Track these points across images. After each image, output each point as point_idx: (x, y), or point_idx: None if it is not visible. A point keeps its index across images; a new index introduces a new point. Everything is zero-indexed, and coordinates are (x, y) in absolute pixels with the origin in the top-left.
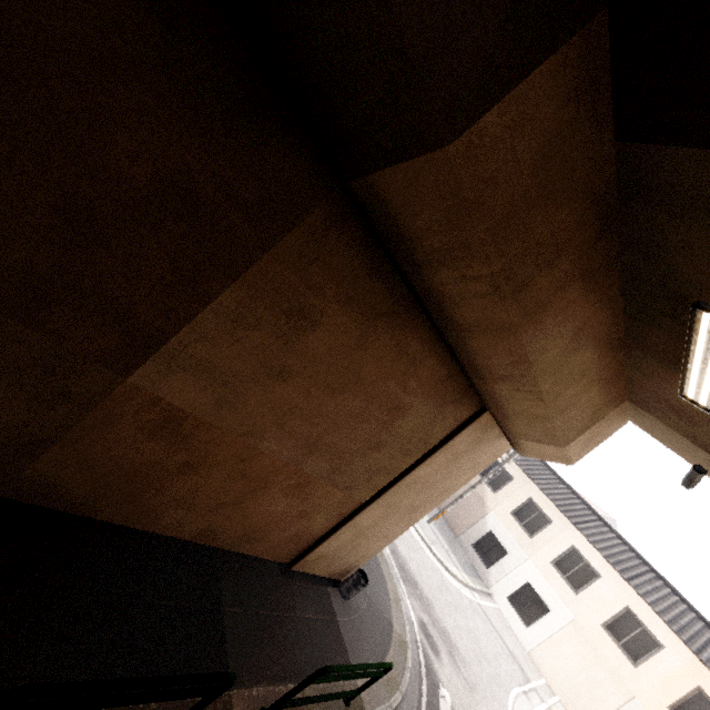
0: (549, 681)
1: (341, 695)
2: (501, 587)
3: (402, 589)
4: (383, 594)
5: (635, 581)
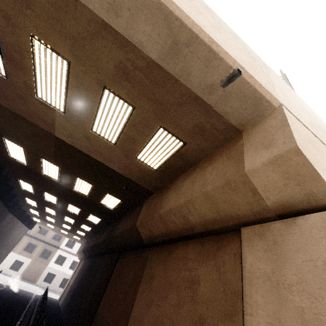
0: None
1: None
2: None
3: None
4: None
5: None
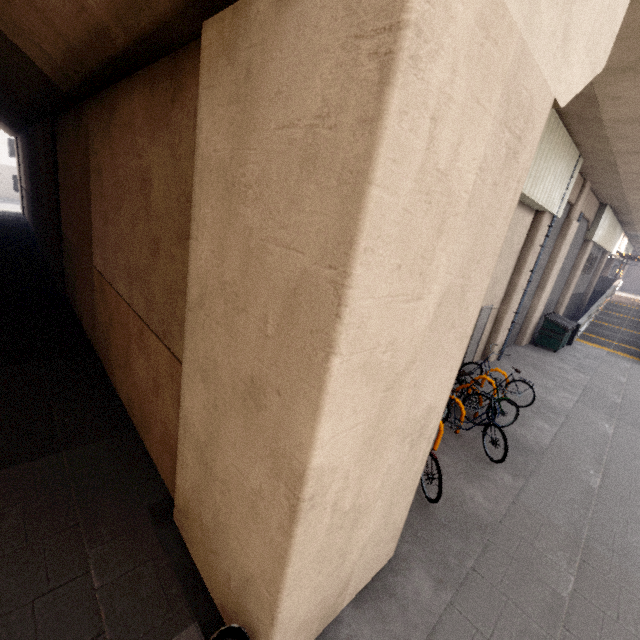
0: None
1: None
2: None
3: None
4: None
5: None
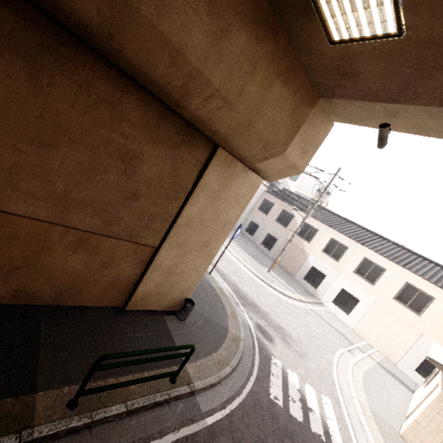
0: (369, 341)
1: (157, 376)
2: (327, 297)
3: (241, 309)
4: (221, 313)
5: (408, 266)
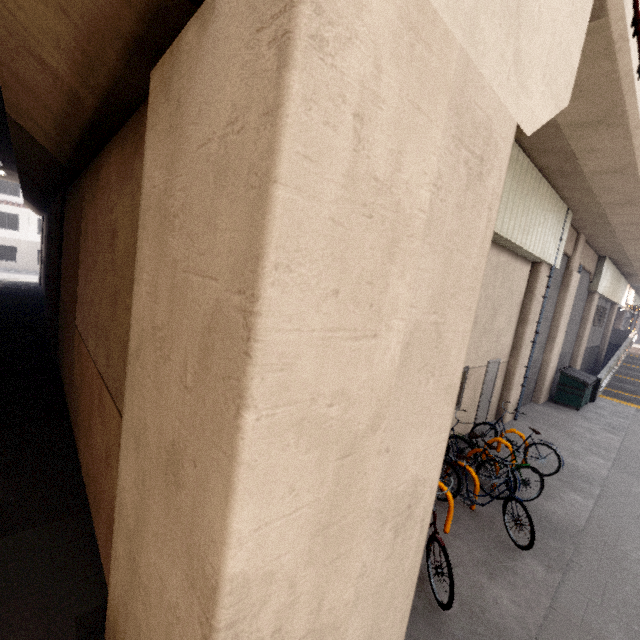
0: None
1: None
2: None
3: None
4: None
5: None
